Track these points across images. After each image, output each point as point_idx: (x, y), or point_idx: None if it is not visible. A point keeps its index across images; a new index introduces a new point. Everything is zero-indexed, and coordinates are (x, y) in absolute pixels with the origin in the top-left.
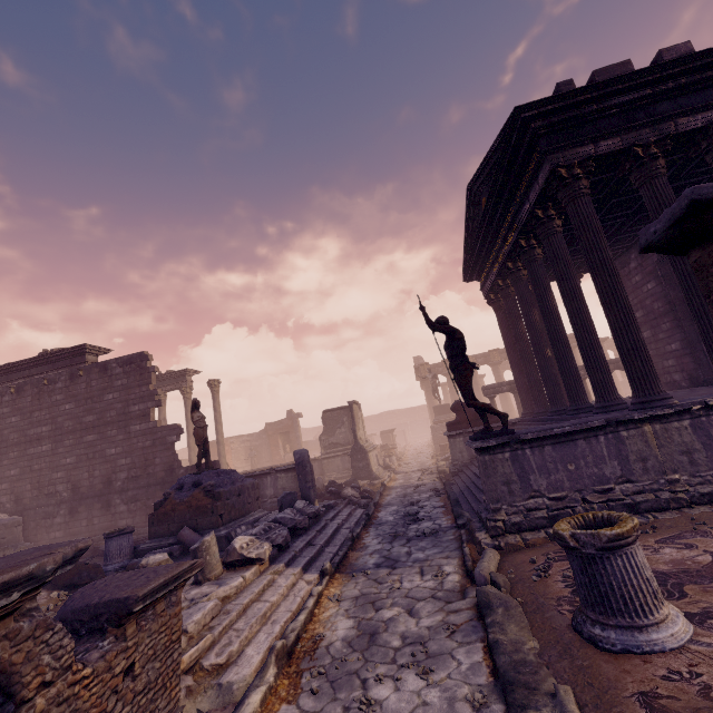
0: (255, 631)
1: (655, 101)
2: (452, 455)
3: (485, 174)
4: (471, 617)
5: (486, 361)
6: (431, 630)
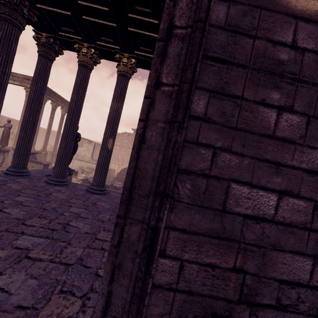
0: None
1: None
2: None
3: None
4: None
5: None
6: None
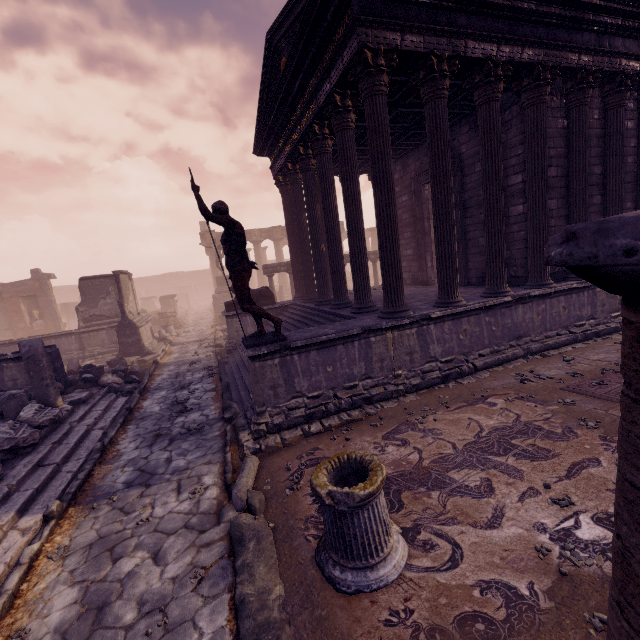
0: None
1: (458, 9)
2: (229, 334)
3: (288, 23)
4: (223, 553)
5: (269, 236)
6: (177, 582)
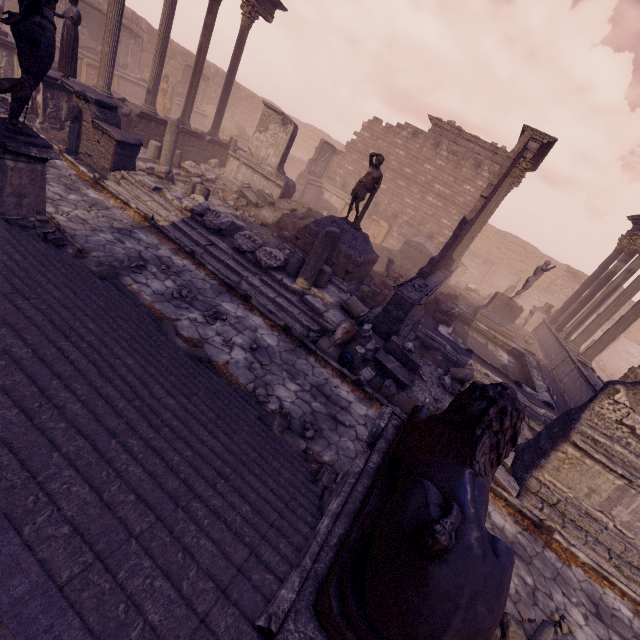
0: (132, 194)
1: None
2: None
3: None
4: None
5: None
6: None
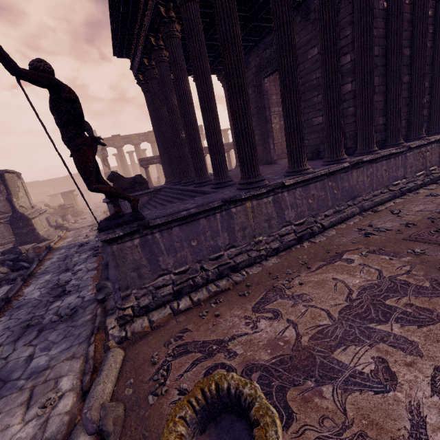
0: None
1: None
2: None
3: None
4: None
5: (146, 139)
6: None
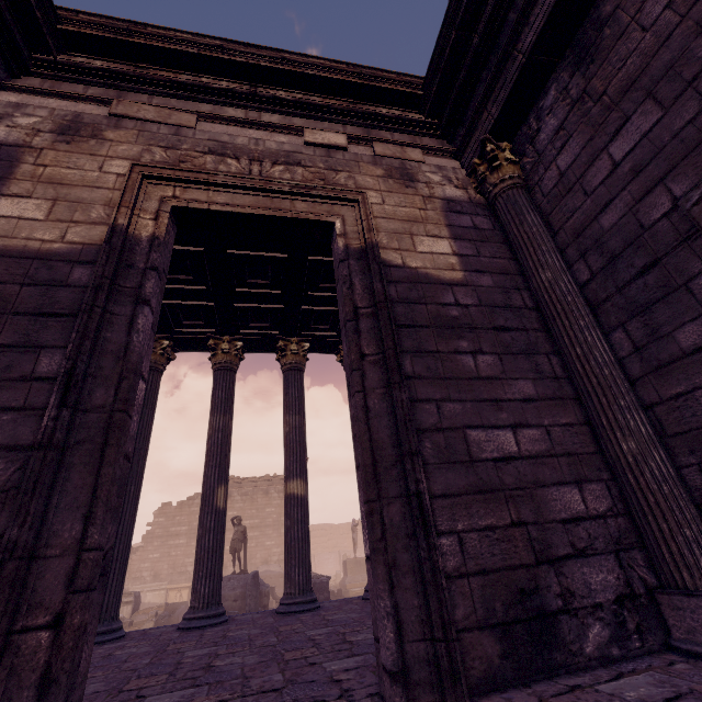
0: None
1: None
2: None
3: None
4: None
5: None
6: None
